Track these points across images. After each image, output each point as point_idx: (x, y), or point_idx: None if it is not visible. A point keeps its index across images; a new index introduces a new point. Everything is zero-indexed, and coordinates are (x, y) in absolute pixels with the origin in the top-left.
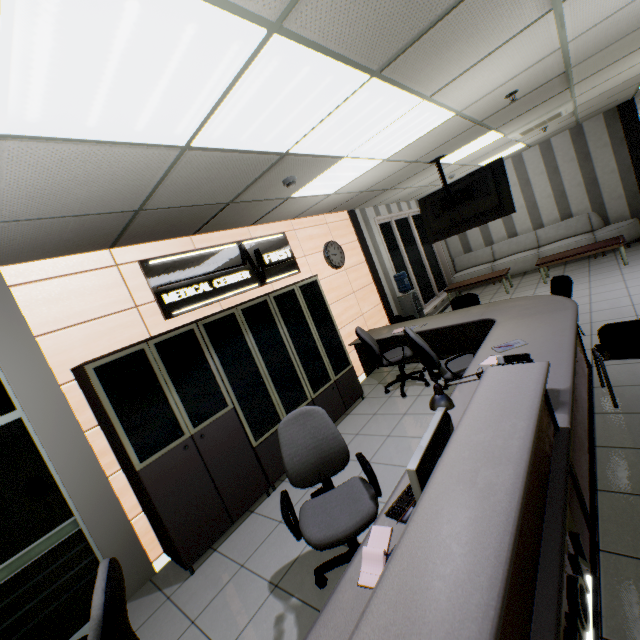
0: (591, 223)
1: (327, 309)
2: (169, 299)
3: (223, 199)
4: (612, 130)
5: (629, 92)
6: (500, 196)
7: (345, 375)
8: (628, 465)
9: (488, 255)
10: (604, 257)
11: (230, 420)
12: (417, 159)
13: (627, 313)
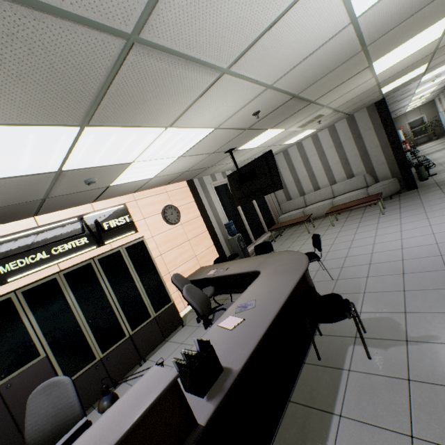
0: (366, 181)
1: (152, 261)
2: (4, 269)
3: (34, 198)
4: (373, 119)
5: (376, 96)
6: (272, 177)
7: (166, 310)
8: (300, 427)
9: (302, 202)
10: (375, 206)
11: (41, 367)
12: (215, 151)
13: (365, 261)
